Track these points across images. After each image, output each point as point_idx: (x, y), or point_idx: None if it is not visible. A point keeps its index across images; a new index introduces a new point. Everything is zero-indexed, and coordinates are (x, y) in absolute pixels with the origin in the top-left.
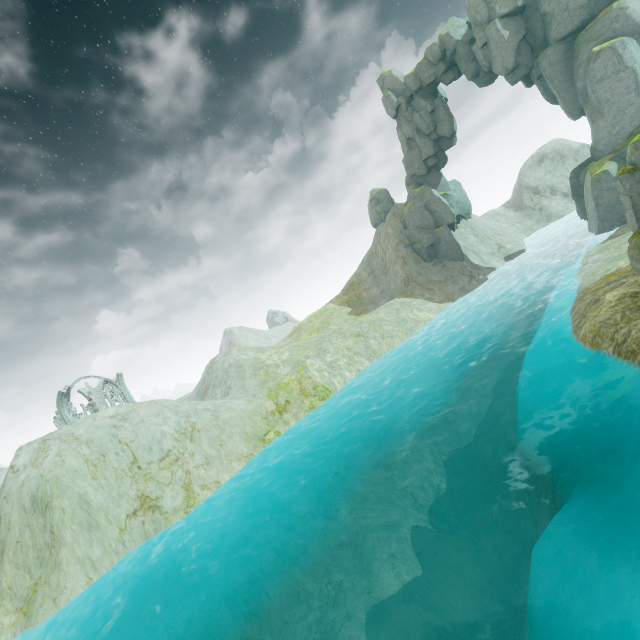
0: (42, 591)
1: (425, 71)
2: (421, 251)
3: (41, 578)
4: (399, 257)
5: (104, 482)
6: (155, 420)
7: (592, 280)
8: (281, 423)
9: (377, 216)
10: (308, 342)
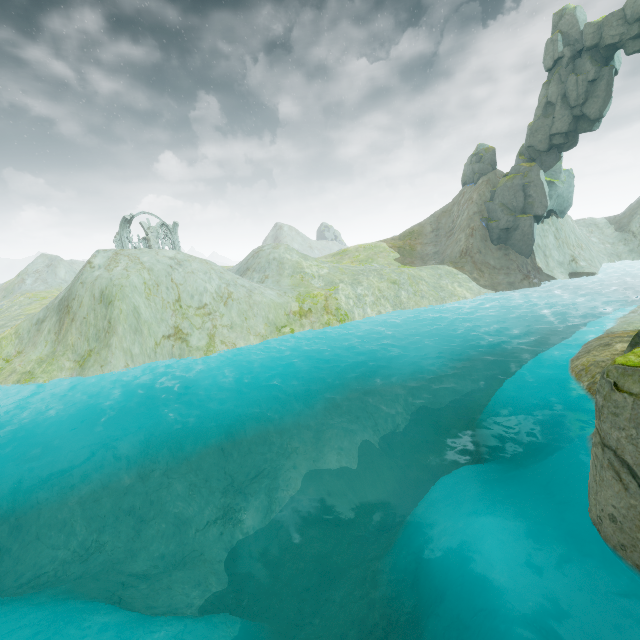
0: (95, 357)
1: (613, 27)
2: (493, 230)
3: (95, 349)
4: (469, 227)
5: (153, 305)
6: (202, 276)
7: (624, 328)
8: (298, 324)
9: (471, 175)
10: (348, 269)
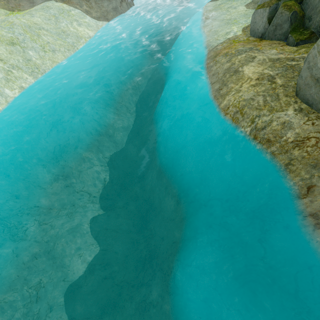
0: None
1: None
2: None
3: None
4: None
5: None
6: None
7: (218, 40)
8: None
9: None
10: None
